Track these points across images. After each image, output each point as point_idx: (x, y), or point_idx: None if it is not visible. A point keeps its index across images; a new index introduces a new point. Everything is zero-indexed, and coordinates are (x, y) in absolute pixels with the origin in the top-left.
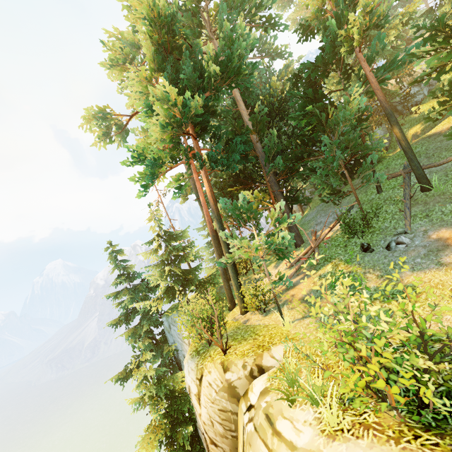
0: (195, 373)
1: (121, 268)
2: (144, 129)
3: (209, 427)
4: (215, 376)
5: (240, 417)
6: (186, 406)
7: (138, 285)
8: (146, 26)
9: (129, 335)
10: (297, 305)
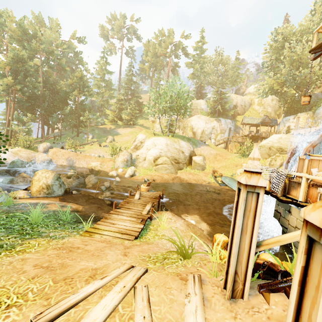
0: None
1: None
2: None
3: None
4: None
5: None
6: None
7: None
8: (12, 55)
9: None
10: None
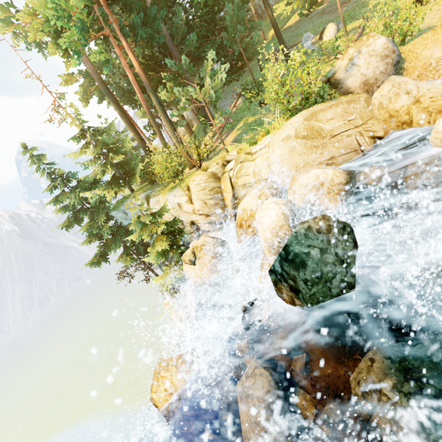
0: (181, 191)
1: (51, 172)
2: (1, 4)
3: (203, 208)
4: (199, 178)
5: (225, 182)
6: (177, 221)
7: (78, 184)
8: None
9: (87, 229)
10: (230, 146)
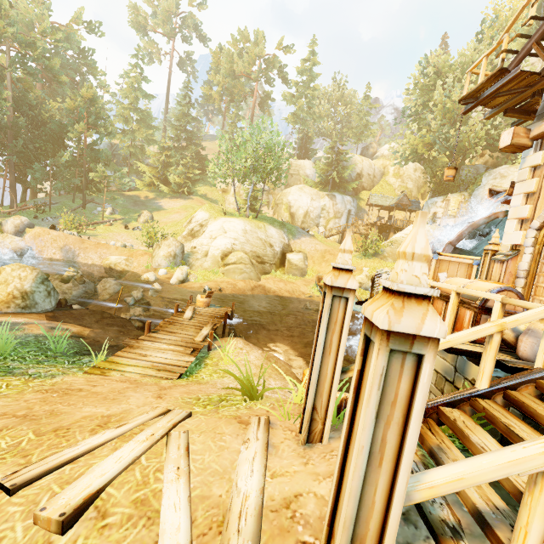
0: None
1: None
2: None
3: None
4: None
5: None
6: None
7: None
8: None
9: None
10: None
